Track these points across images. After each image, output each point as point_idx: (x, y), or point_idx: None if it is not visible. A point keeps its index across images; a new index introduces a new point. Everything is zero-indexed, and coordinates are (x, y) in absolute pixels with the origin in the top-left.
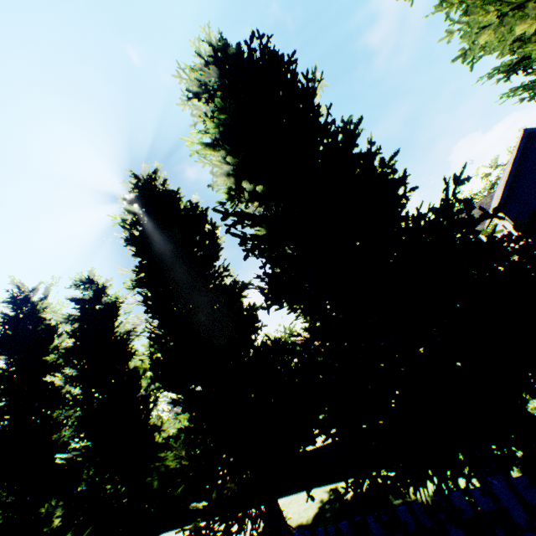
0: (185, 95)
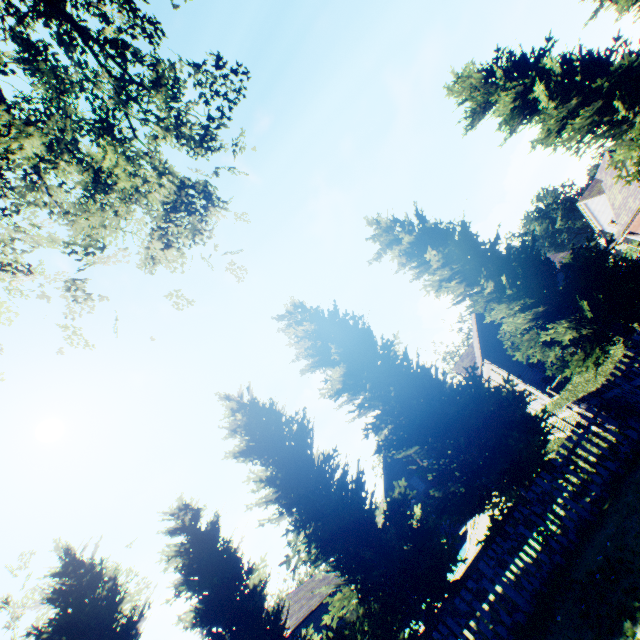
0: (291, 338)
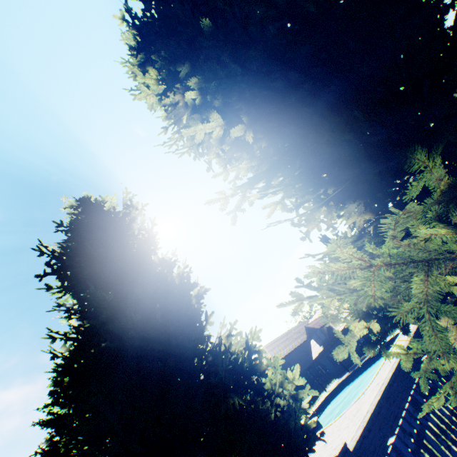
0: None
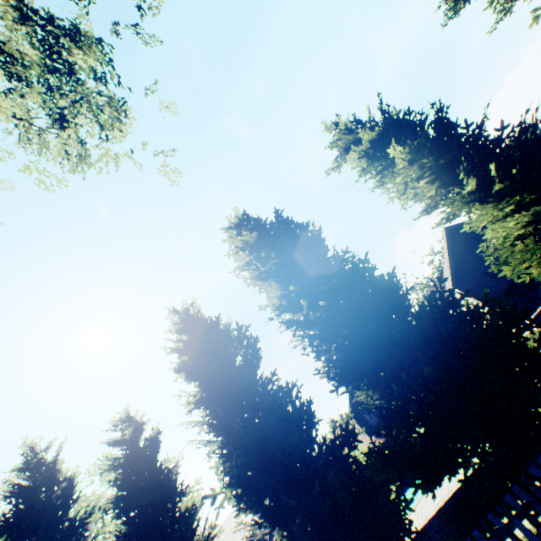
0: (231, 250)
